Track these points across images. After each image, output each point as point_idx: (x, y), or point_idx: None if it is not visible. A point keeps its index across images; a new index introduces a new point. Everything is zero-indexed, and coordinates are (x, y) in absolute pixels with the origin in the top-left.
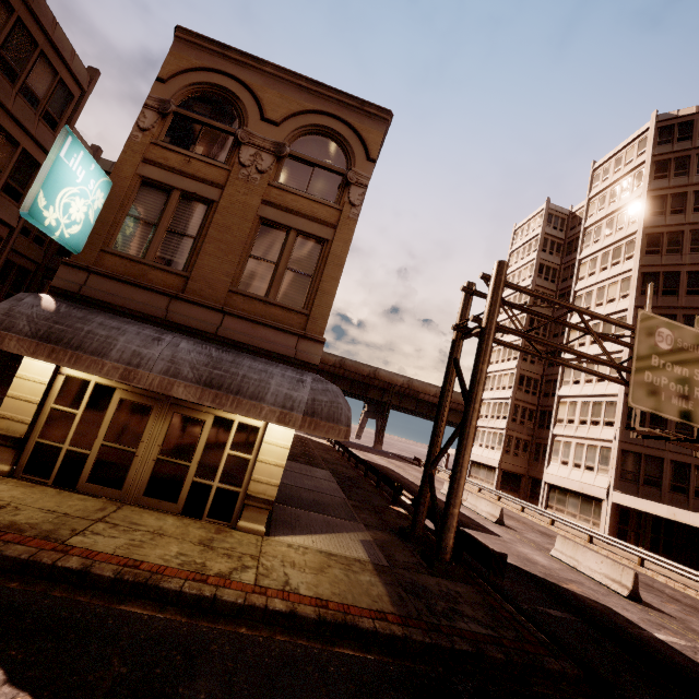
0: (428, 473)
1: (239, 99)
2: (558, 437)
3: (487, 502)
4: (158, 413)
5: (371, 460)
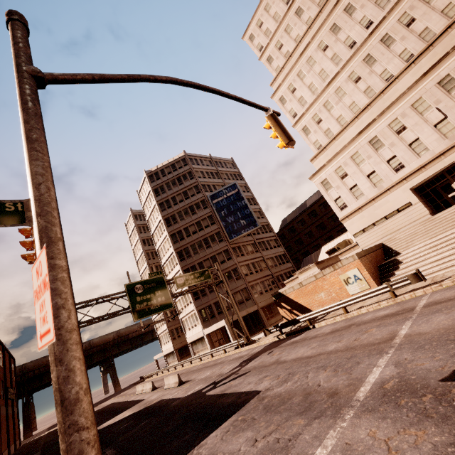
0: None
1: None
2: (183, 319)
3: (148, 383)
4: None
5: (101, 407)
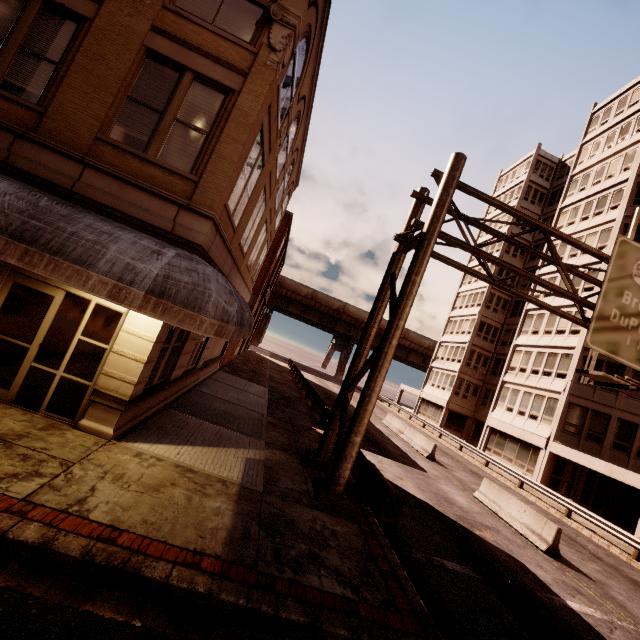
0: (343, 396)
1: None
2: (508, 384)
3: (422, 437)
4: None
5: (325, 386)
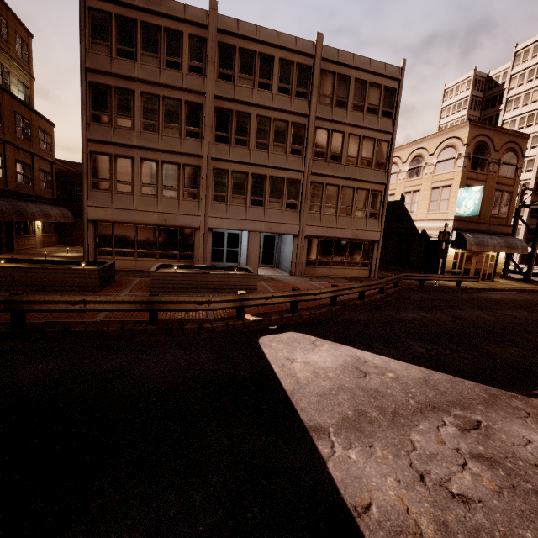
0: (510, 257)
1: (488, 145)
2: None
3: None
4: (474, 257)
5: None
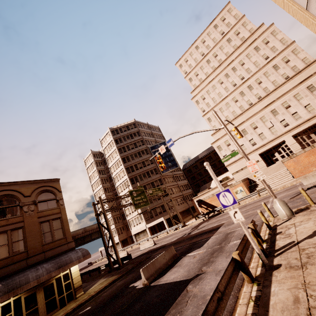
0: (107, 253)
1: (14, 195)
2: (129, 220)
3: (122, 252)
4: (38, 291)
5: None
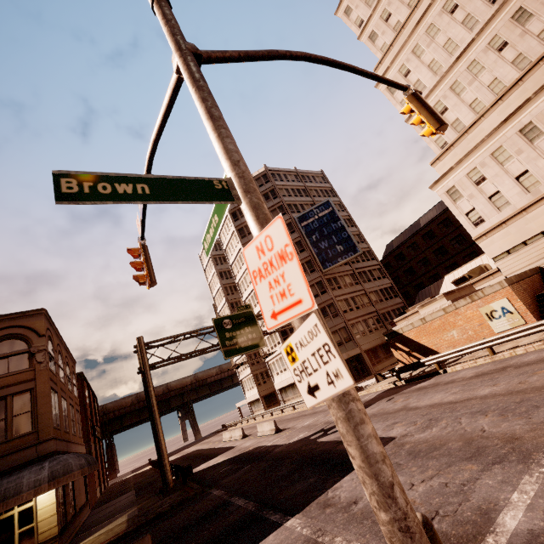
0: (158, 451)
1: None
2: (269, 362)
3: (237, 430)
4: None
5: (185, 453)
